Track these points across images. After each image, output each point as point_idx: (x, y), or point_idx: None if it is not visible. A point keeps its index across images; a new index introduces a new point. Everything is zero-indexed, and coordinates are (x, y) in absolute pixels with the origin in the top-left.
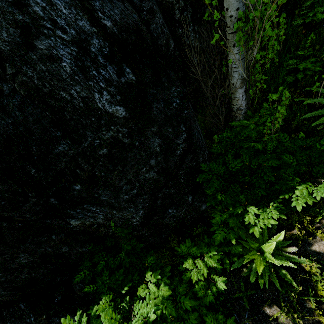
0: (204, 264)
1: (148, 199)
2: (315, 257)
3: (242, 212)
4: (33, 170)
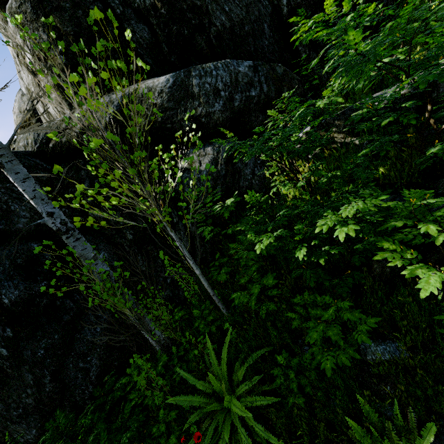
0: None
1: (40, 419)
2: None
3: None
4: None
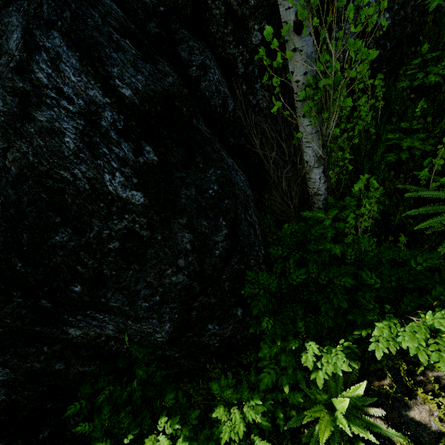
0: (242, 417)
1: (177, 309)
2: (408, 432)
3: (299, 348)
4: (19, 265)
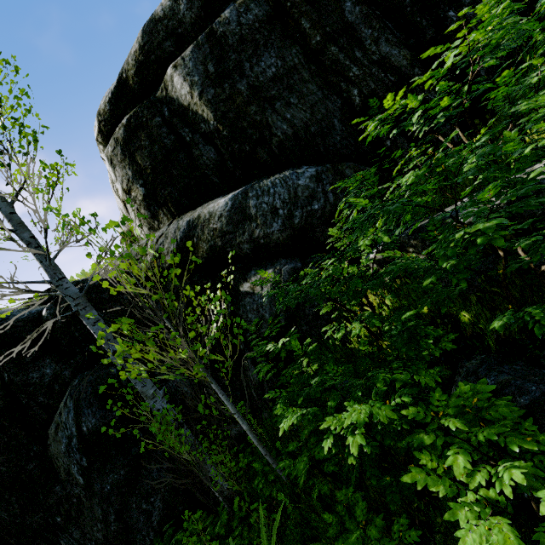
0: None
1: None
2: None
3: None
4: (42, 497)
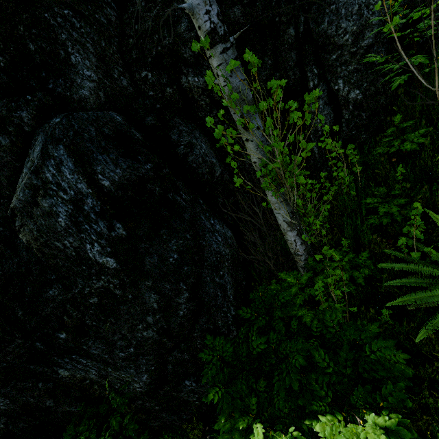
0: None
1: (153, 361)
2: None
3: (250, 428)
4: (20, 313)
